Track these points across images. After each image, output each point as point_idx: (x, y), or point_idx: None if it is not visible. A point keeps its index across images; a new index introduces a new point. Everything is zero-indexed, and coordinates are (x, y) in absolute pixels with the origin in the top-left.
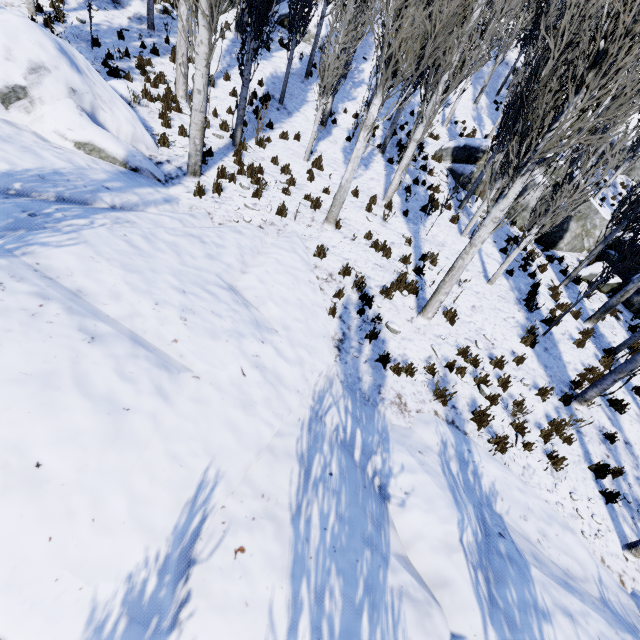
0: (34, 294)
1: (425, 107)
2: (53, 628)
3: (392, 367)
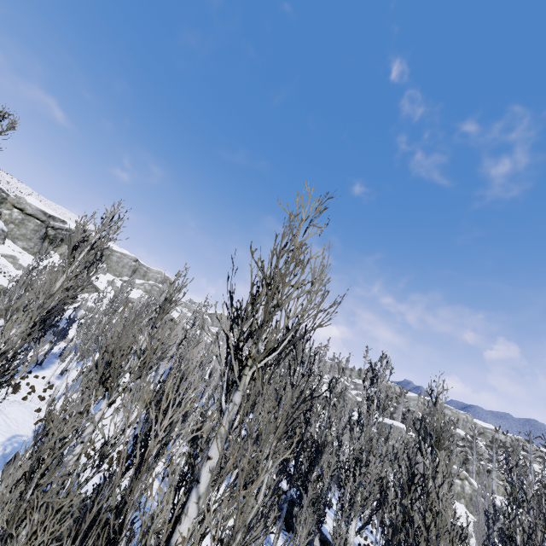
0: None
1: None
2: None
3: None
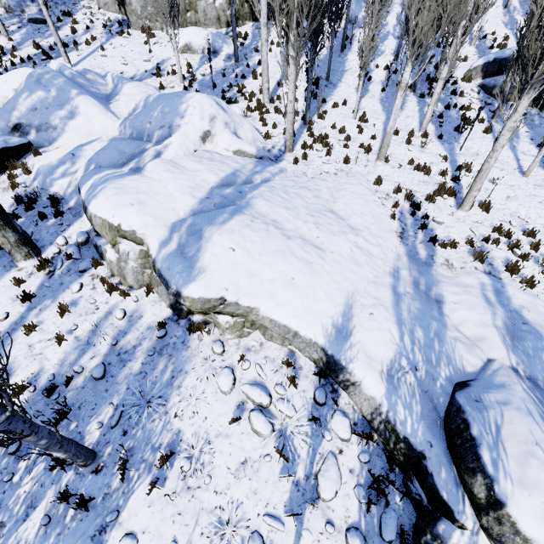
0: (263, 223)
1: (447, 52)
2: (312, 328)
3: (440, 244)
